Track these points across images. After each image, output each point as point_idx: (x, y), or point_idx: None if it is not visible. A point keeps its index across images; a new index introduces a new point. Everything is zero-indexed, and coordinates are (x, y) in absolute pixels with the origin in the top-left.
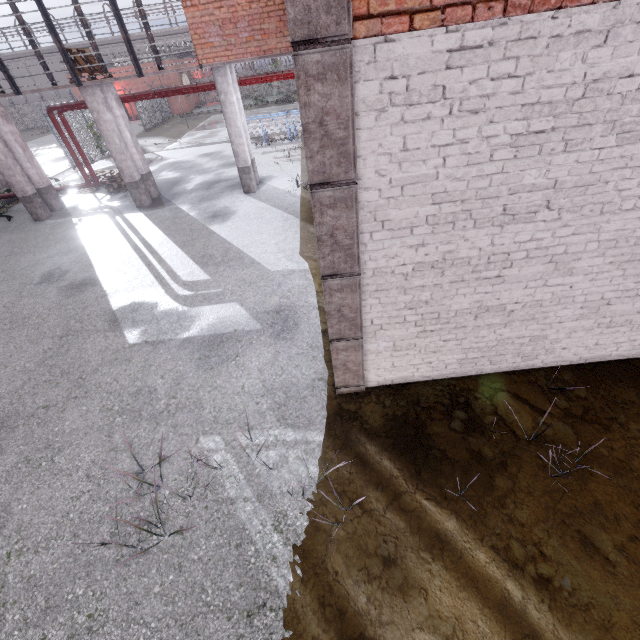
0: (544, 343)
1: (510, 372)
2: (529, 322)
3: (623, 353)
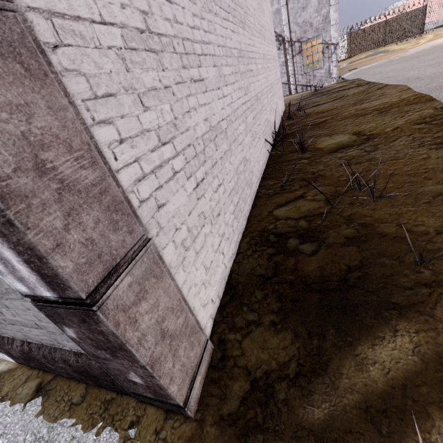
0: (248, 165)
1: (254, 205)
2: (236, 143)
3: (264, 161)
